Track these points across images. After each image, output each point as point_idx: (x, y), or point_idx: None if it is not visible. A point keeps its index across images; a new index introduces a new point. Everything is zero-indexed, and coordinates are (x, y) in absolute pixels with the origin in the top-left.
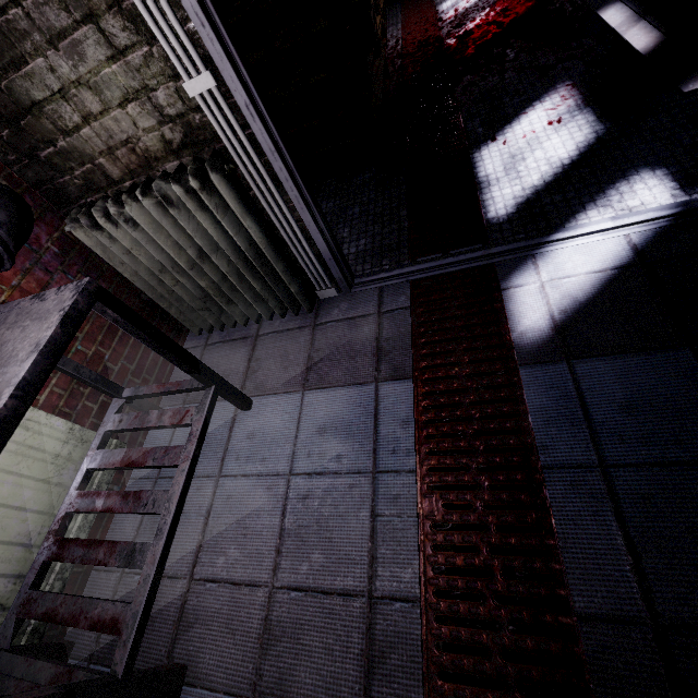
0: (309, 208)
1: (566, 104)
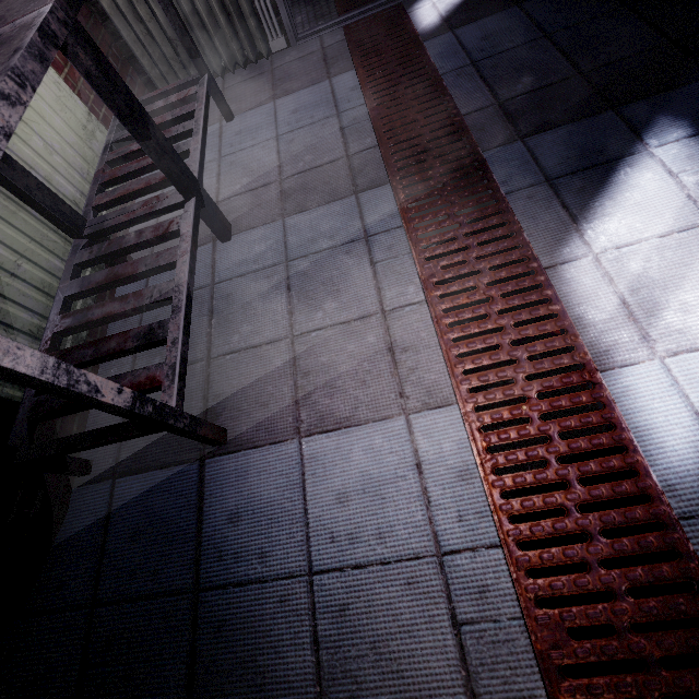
0: None
1: None
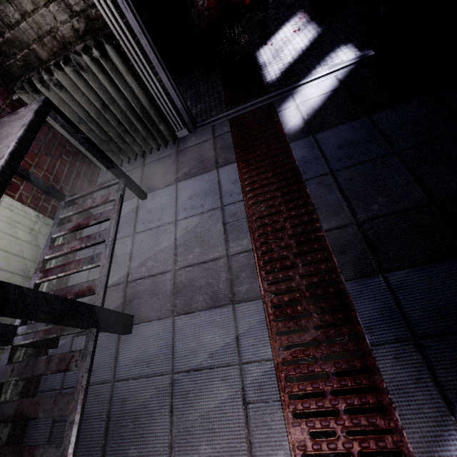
0: (165, 73)
1: (302, 21)
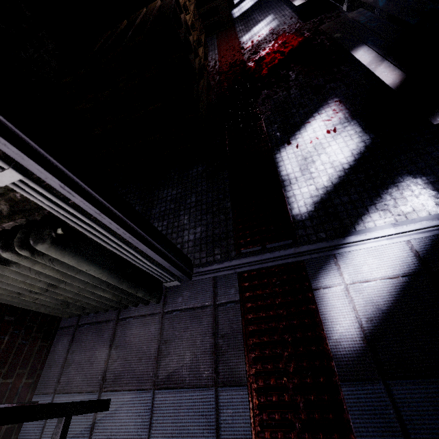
0: (144, 240)
1: (337, 116)
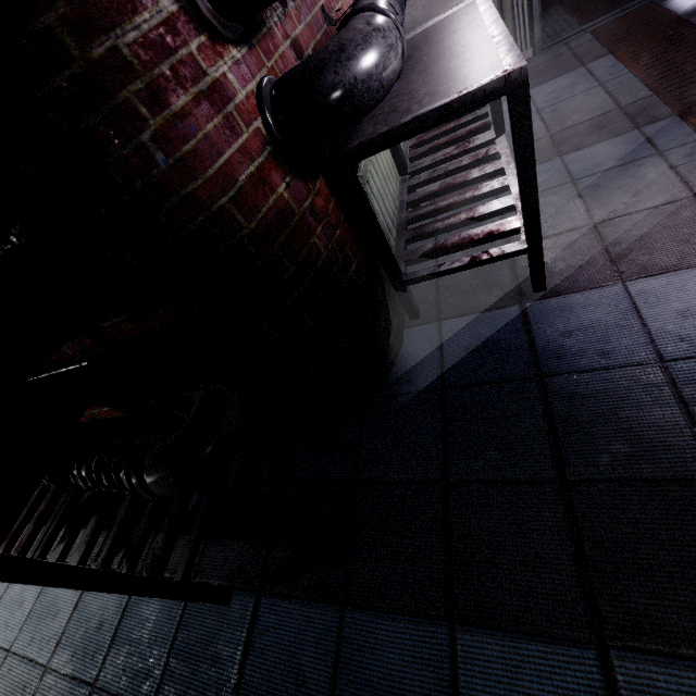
0: None
1: None
